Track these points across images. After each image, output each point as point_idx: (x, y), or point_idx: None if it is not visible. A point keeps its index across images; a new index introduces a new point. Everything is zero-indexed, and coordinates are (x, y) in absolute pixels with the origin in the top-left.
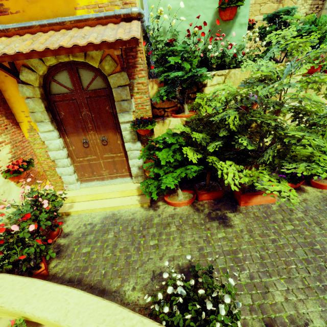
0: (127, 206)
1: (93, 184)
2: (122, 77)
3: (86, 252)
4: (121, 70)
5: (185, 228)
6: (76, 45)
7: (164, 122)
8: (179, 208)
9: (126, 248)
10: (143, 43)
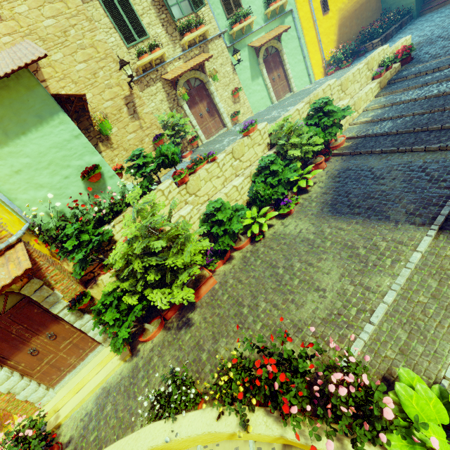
0: (112, 371)
1: (67, 379)
2: (34, 283)
3: (94, 437)
4: (29, 280)
5: (164, 351)
6: None
7: (97, 284)
8: (155, 338)
9: (125, 405)
10: (35, 241)
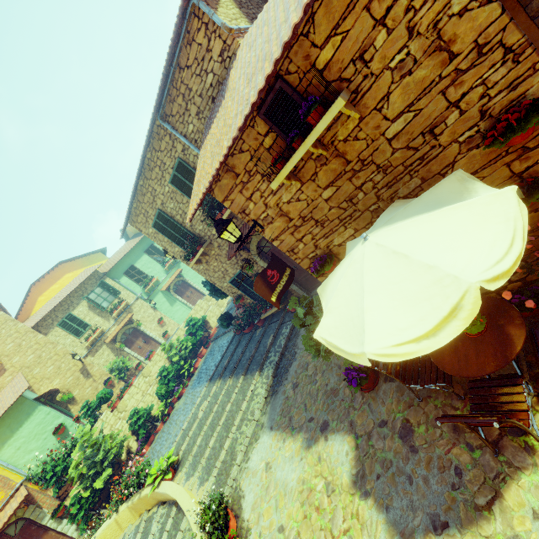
0: None
1: None
2: (31, 508)
3: None
4: (28, 506)
5: None
6: (5, 522)
7: (69, 496)
8: None
9: None
10: (30, 484)
